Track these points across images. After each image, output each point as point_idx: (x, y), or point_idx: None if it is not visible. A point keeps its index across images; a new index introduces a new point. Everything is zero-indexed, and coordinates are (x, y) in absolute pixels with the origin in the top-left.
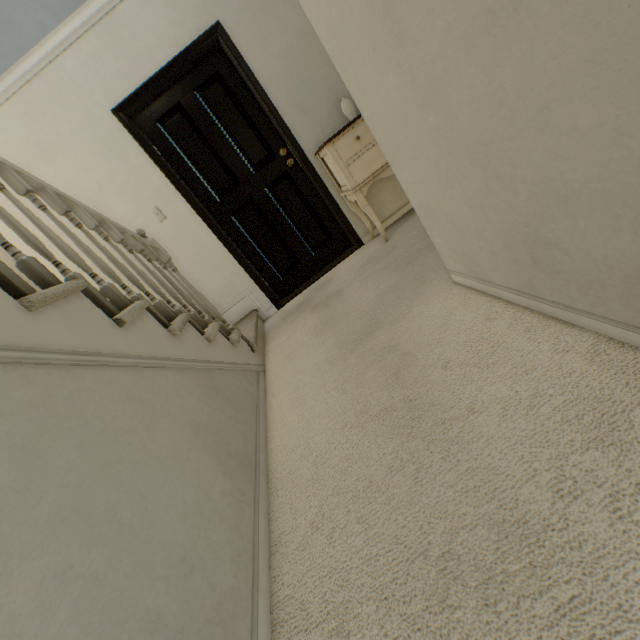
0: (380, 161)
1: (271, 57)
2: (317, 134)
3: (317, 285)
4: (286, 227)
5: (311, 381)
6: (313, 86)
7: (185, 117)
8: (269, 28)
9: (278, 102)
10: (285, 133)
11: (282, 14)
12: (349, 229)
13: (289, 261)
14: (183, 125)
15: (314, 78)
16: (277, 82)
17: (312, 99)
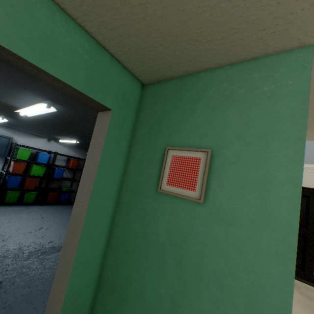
0: None
1: None
2: None
3: (305, 285)
4: (311, 255)
5: (292, 313)
6: None
7: (307, 199)
8: None
9: None
10: None
11: None
12: None
13: (299, 264)
14: (303, 200)
15: None
16: None
17: None
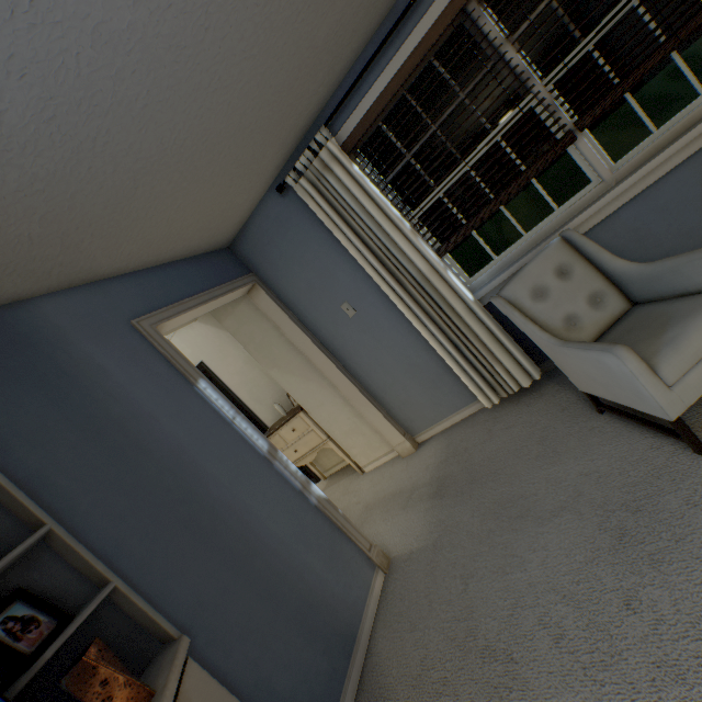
0: (292, 458)
1: (233, 374)
2: (271, 413)
3: None
4: None
5: None
6: (261, 388)
7: None
8: (228, 360)
9: (244, 397)
10: (251, 414)
11: (233, 352)
12: (308, 469)
13: None
14: None
15: (261, 384)
16: (240, 387)
17: (263, 395)
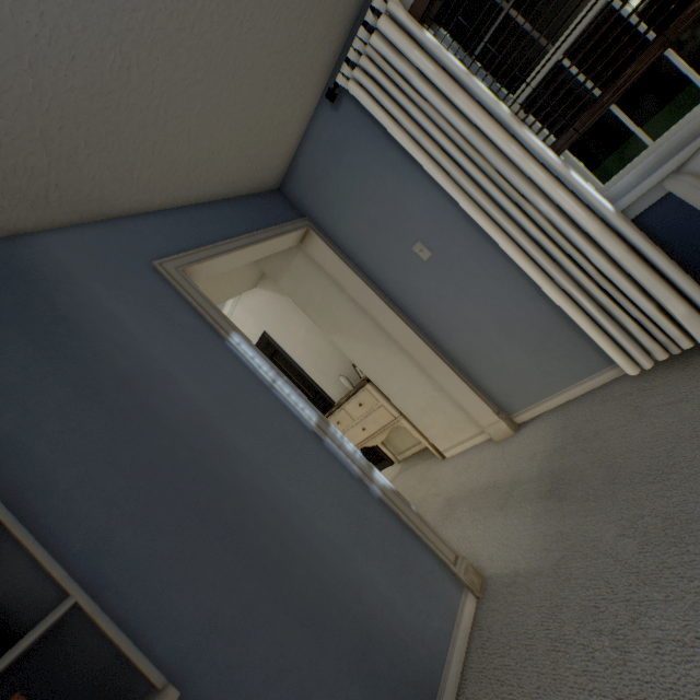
0: (360, 437)
1: (296, 345)
2: (338, 387)
3: None
4: None
5: None
6: (326, 359)
7: None
8: (290, 329)
9: (308, 369)
10: (317, 388)
11: (295, 320)
12: (379, 451)
13: None
14: None
15: (325, 354)
16: (304, 358)
17: (328, 367)
